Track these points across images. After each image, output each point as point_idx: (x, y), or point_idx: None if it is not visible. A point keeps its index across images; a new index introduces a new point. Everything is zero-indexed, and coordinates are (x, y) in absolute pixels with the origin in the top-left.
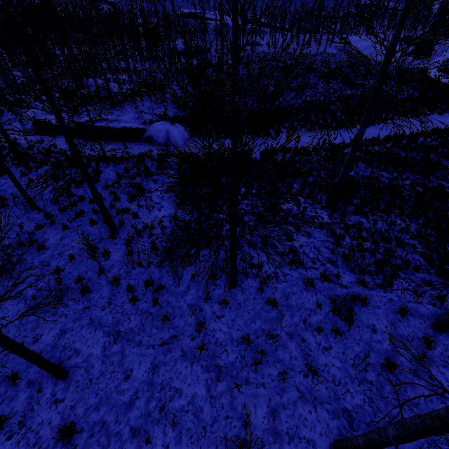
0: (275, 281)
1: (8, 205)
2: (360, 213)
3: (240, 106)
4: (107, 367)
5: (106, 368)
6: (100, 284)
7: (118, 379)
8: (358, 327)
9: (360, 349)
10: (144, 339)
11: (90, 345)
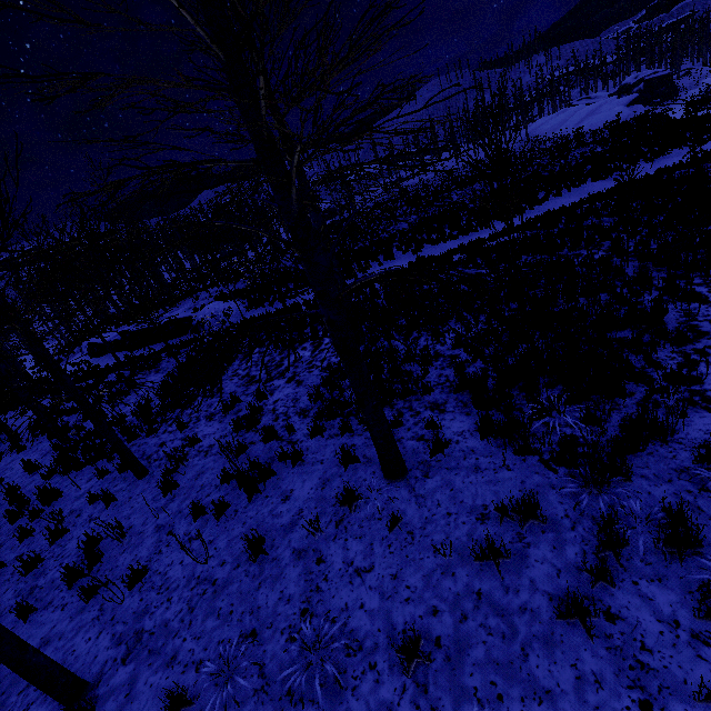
0: (201, 457)
1: None
2: (402, 334)
3: None
4: None
5: None
6: (2, 506)
7: None
8: (265, 498)
9: (241, 531)
10: None
11: None
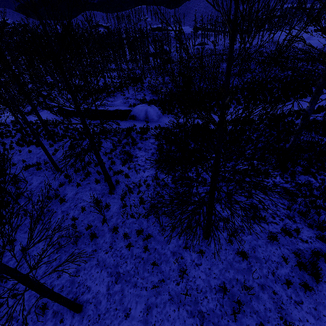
0: (241, 234)
1: (41, 168)
2: (308, 173)
3: (197, 89)
4: (111, 305)
5: (110, 305)
6: (104, 231)
7: (120, 316)
8: (325, 282)
9: None
10: (139, 281)
11: (98, 283)
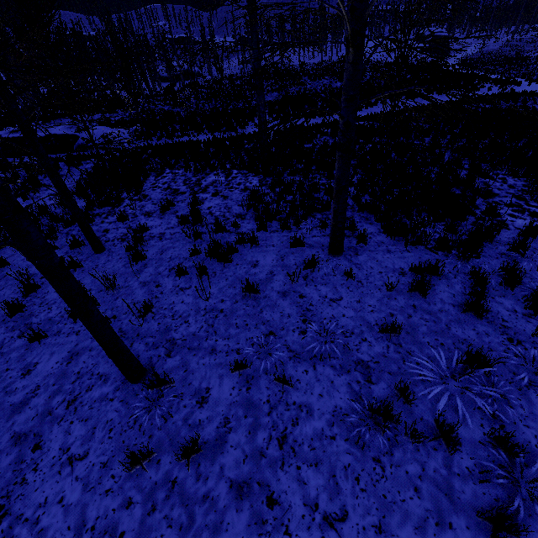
0: (157, 240)
1: None
2: (300, 174)
3: (207, 108)
4: None
5: None
6: None
7: None
8: (236, 265)
9: (227, 284)
10: None
11: None
